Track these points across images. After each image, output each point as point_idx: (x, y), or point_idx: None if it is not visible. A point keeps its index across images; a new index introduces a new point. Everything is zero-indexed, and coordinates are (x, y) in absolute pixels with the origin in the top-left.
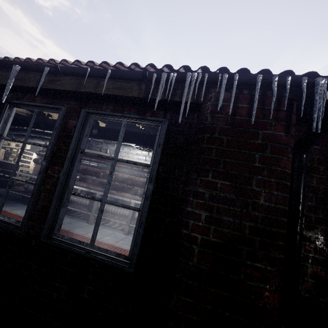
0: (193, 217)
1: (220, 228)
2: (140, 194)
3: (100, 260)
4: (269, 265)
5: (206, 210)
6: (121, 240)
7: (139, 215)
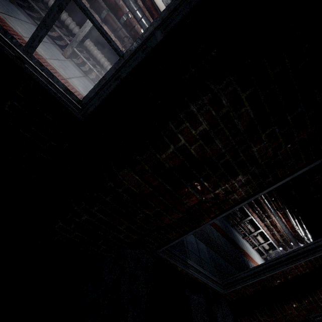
0: (193, 122)
1: (205, 147)
2: (104, 18)
3: (40, 83)
4: (211, 187)
5: (210, 124)
6: (57, 60)
7: (119, 63)
